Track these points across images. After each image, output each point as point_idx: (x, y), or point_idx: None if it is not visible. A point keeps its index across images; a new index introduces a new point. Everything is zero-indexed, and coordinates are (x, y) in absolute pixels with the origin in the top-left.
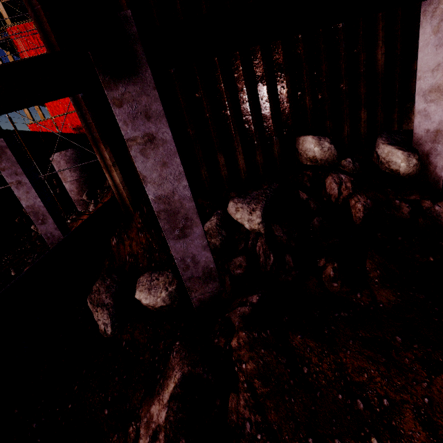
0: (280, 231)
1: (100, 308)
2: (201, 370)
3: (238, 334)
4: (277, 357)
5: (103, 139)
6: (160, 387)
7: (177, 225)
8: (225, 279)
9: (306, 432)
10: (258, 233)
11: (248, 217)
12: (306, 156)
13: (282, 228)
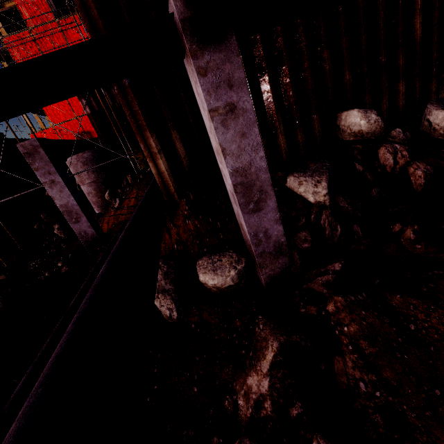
0: (344, 202)
1: (161, 294)
2: (297, 338)
3: (333, 299)
4: (380, 317)
5: (149, 126)
6: (251, 359)
7: (252, 198)
8: (293, 254)
9: (430, 384)
10: (322, 206)
11: (312, 190)
12: (350, 131)
13: (345, 199)
